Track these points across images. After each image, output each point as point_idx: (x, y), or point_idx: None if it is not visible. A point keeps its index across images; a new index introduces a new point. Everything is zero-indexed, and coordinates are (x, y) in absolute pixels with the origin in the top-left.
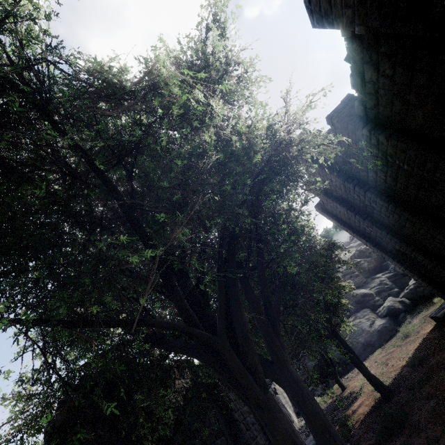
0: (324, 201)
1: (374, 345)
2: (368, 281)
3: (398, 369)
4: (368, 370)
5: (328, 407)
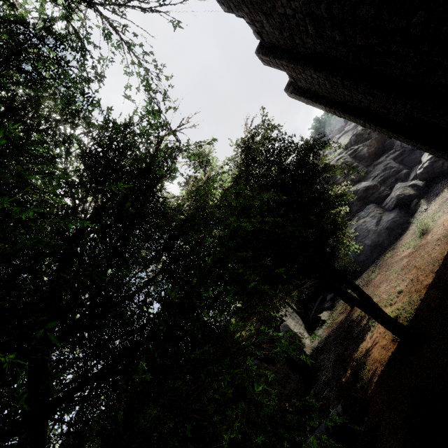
0: (294, 76)
1: (383, 245)
2: (370, 170)
3: (421, 291)
4: (382, 313)
5: (338, 331)
